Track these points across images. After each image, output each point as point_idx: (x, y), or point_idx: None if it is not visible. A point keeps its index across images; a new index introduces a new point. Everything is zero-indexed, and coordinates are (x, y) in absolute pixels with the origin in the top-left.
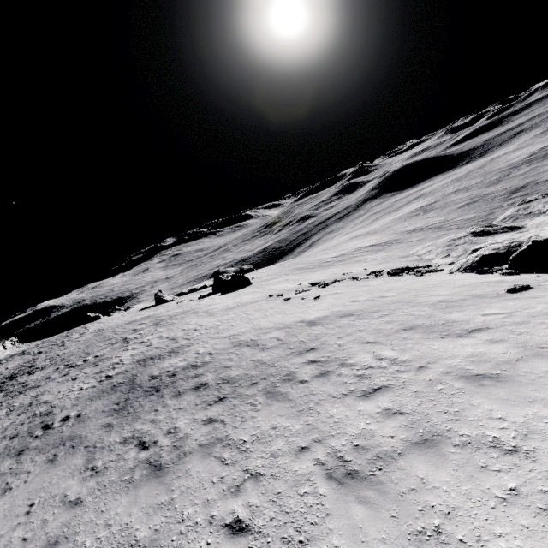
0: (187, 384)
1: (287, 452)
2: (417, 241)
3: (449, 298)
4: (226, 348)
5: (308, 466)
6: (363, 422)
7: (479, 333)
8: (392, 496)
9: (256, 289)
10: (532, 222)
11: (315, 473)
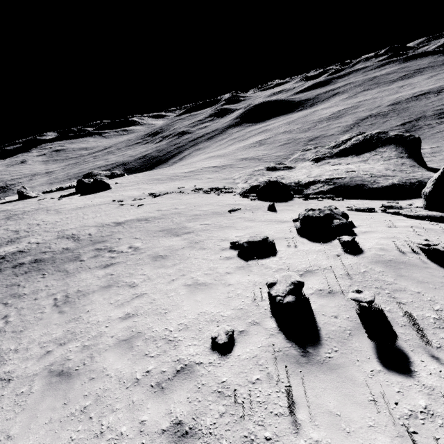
0: (10, 263)
1: (44, 297)
2: (241, 168)
3: (202, 213)
4: (51, 240)
5: (49, 301)
6: (92, 280)
7: (186, 235)
8: (74, 308)
9: (110, 194)
10: (300, 165)
11: (50, 304)
